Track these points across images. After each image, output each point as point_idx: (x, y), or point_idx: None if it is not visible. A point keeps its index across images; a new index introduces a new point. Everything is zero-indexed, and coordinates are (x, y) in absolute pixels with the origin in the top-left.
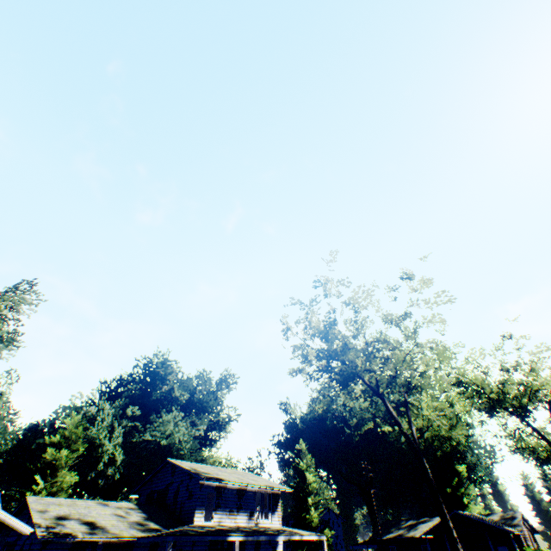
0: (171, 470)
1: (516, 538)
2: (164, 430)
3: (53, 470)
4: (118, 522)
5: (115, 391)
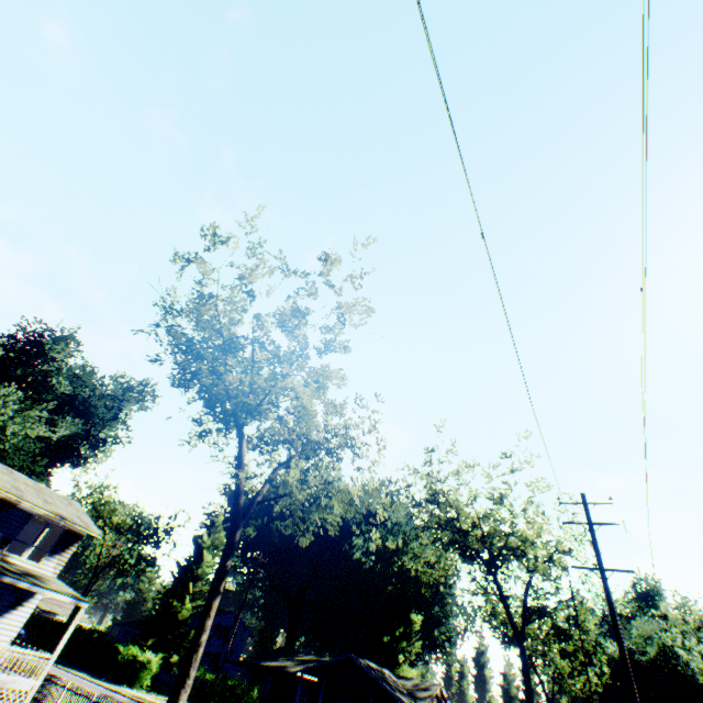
0: None
1: None
2: None
3: None
4: None
5: None
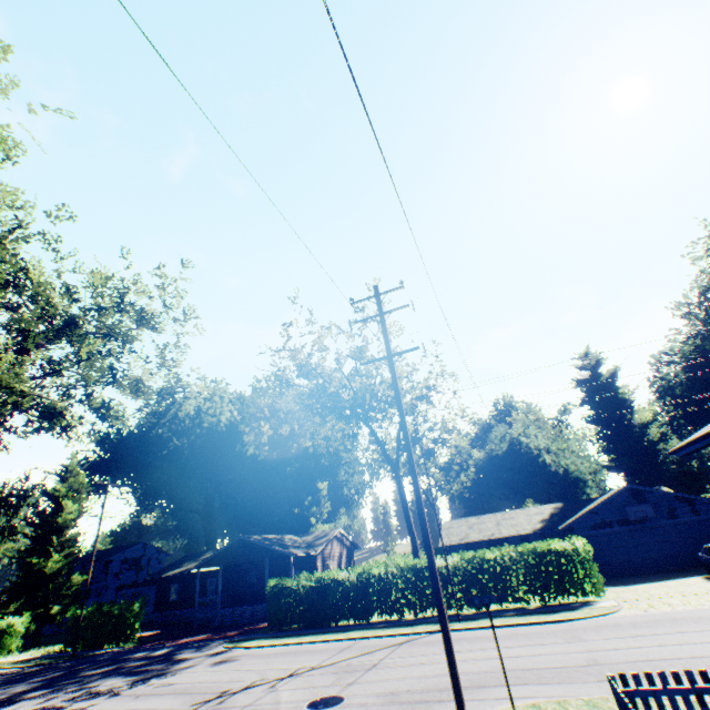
0: None
1: (312, 559)
2: None
3: None
4: None
5: None
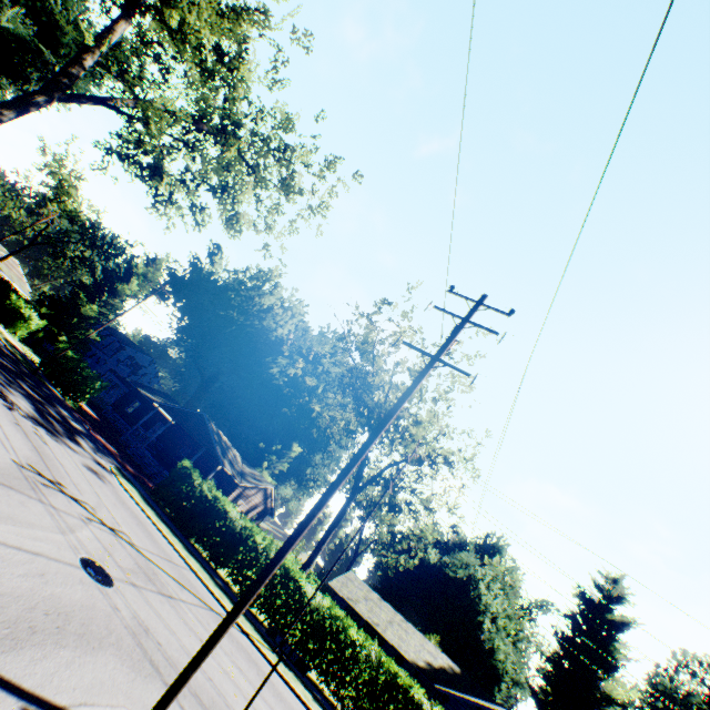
0: None
1: (233, 485)
2: None
3: None
4: None
5: None
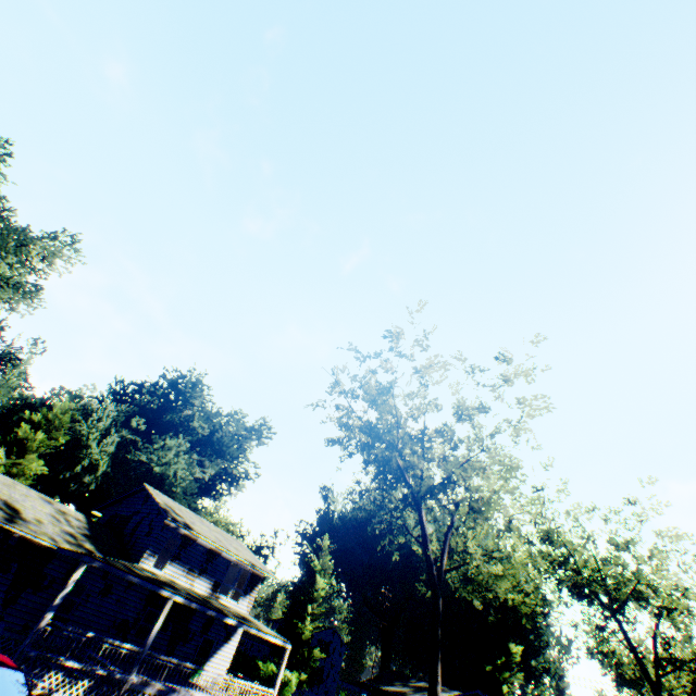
0: (144, 498)
1: None
2: (162, 457)
3: (22, 450)
4: (49, 523)
5: (130, 396)
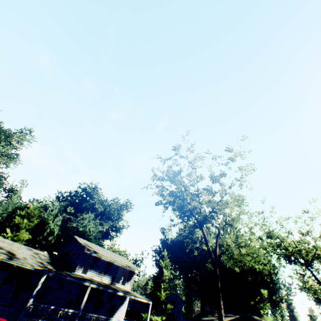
0: (75, 242)
1: None
2: (82, 223)
3: (18, 229)
4: (30, 258)
5: (65, 198)
